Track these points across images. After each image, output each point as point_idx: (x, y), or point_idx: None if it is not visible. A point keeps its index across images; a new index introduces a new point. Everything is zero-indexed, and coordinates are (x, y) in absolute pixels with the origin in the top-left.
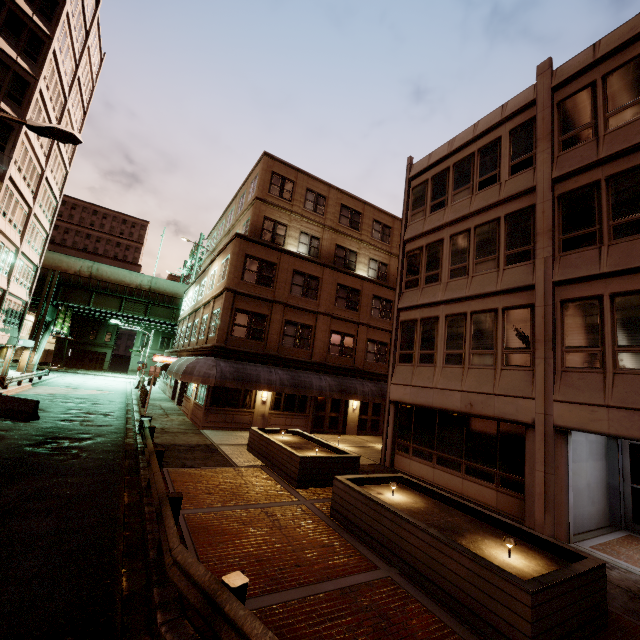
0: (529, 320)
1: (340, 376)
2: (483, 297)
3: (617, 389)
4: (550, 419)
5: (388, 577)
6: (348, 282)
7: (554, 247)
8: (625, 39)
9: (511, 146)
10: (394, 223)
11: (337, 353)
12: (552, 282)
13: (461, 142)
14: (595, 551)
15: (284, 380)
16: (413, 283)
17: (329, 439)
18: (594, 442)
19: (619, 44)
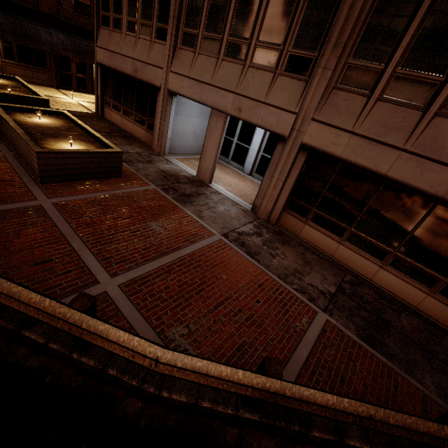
0: None
1: (78, 37)
2: None
3: (196, 66)
4: (167, 85)
5: (1, 155)
6: None
7: None
8: None
9: None
10: None
11: (71, 8)
12: None
13: None
14: (174, 159)
15: (2, 25)
16: None
17: (71, 95)
18: (206, 108)
19: None
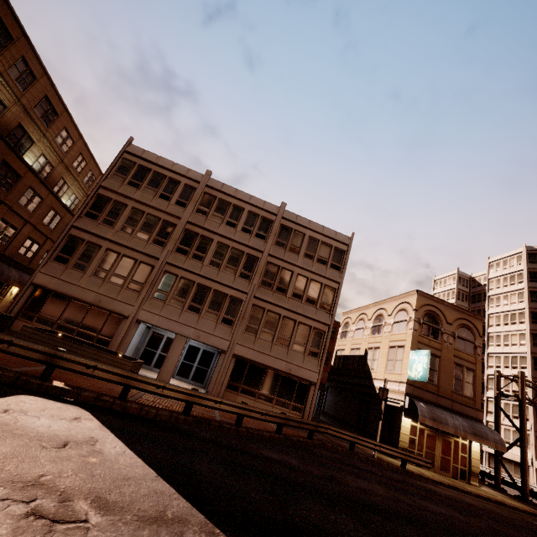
0: (149, 272)
1: None
2: (134, 250)
3: (166, 310)
4: (137, 316)
5: None
6: (15, 164)
7: (174, 248)
8: (230, 193)
9: (182, 191)
10: (79, 141)
11: None
12: (166, 261)
13: (165, 165)
14: None
15: None
16: (94, 216)
17: None
18: (143, 329)
19: (228, 193)
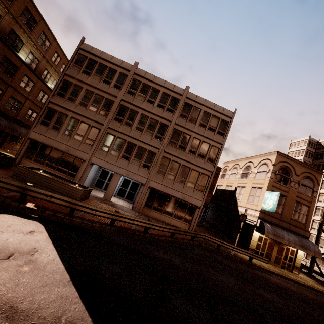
0: (98, 133)
1: None
2: (88, 118)
3: (108, 157)
4: (91, 160)
5: None
6: (13, 59)
7: (113, 117)
8: (150, 79)
9: (118, 77)
10: (53, 42)
11: None
12: (108, 126)
13: (106, 58)
14: None
15: None
16: (62, 95)
17: None
18: (96, 167)
19: (149, 79)
